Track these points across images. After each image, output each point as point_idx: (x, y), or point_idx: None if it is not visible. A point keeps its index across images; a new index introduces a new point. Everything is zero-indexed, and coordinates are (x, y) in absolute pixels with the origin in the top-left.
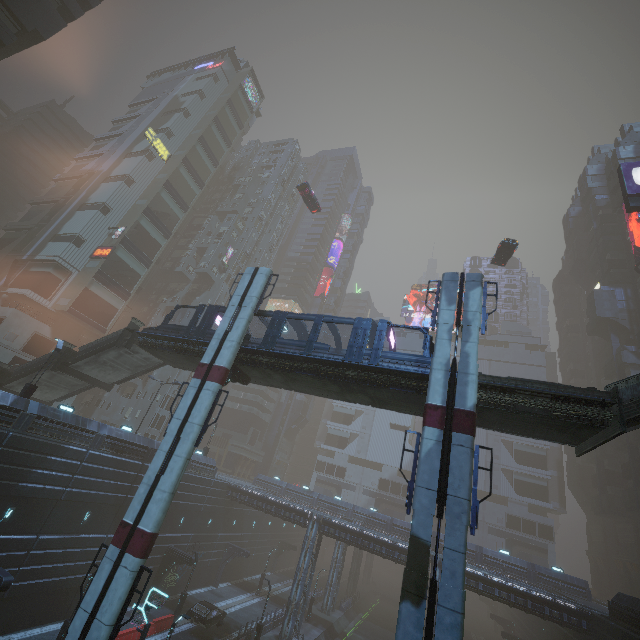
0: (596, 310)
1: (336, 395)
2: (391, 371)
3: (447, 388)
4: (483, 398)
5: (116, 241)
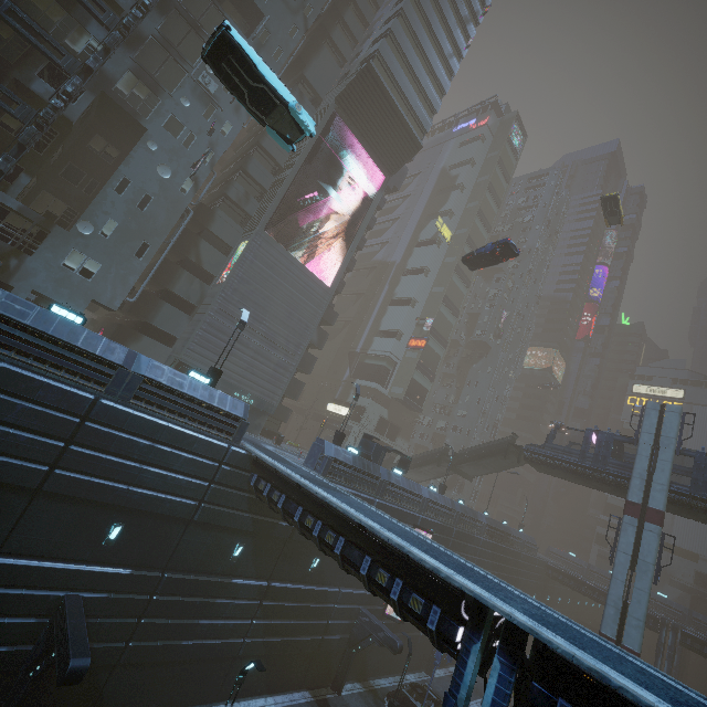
0: None
1: None
2: None
3: None
4: None
5: (426, 332)
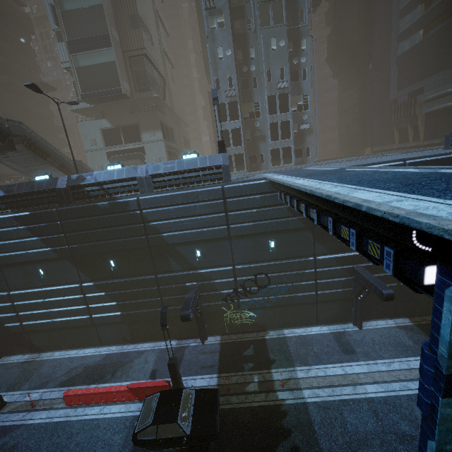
0: None
1: None
2: None
3: None
4: None
5: None
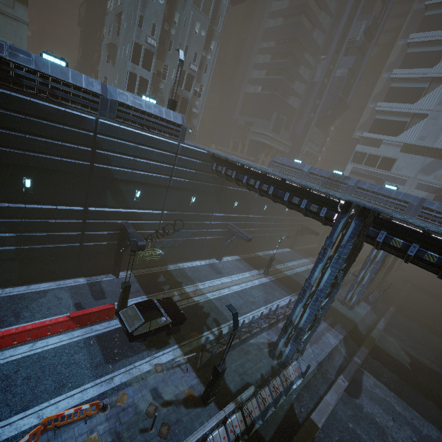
0: None
1: None
2: None
3: None
4: None
5: None
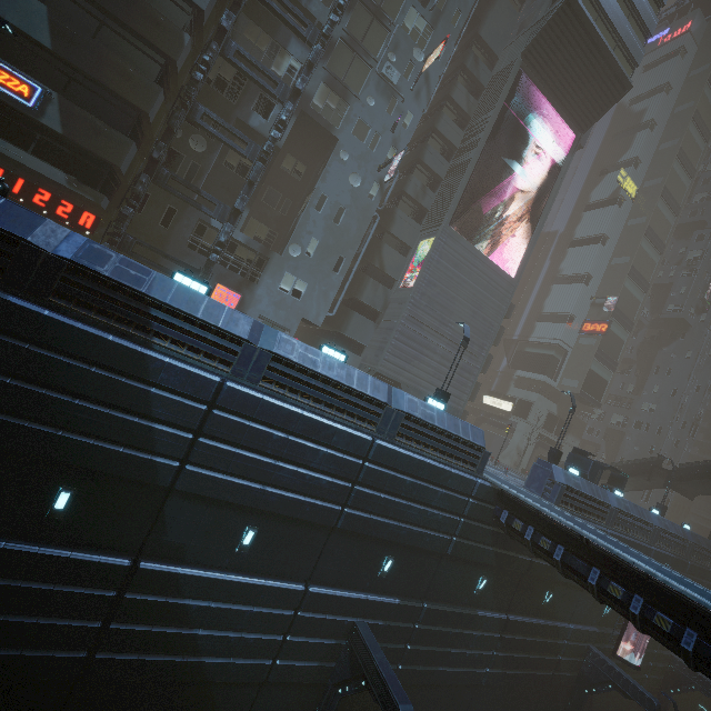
0: None
1: None
2: None
3: None
4: None
5: (607, 313)
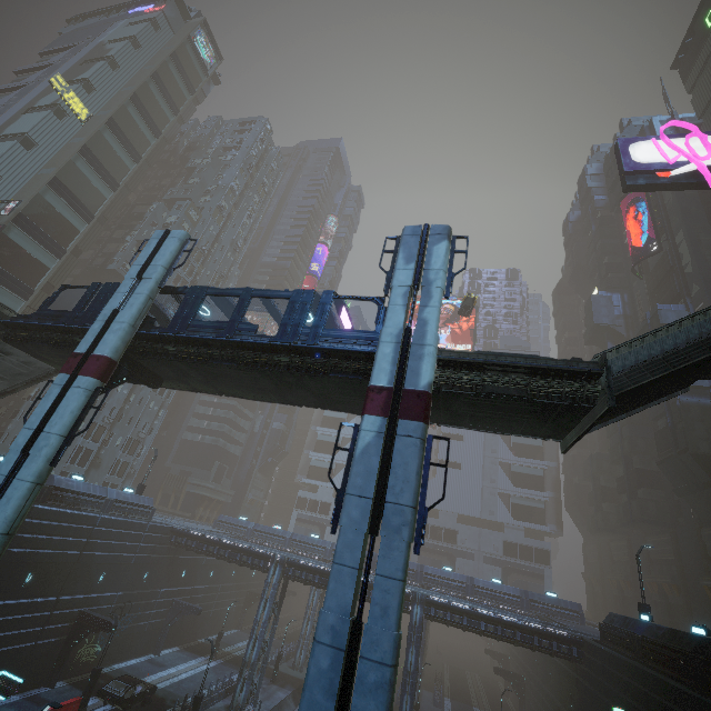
0: (593, 317)
1: (275, 396)
2: (332, 352)
3: (396, 364)
4: (446, 380)
5: (7, 219)
